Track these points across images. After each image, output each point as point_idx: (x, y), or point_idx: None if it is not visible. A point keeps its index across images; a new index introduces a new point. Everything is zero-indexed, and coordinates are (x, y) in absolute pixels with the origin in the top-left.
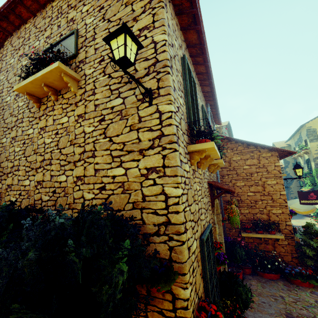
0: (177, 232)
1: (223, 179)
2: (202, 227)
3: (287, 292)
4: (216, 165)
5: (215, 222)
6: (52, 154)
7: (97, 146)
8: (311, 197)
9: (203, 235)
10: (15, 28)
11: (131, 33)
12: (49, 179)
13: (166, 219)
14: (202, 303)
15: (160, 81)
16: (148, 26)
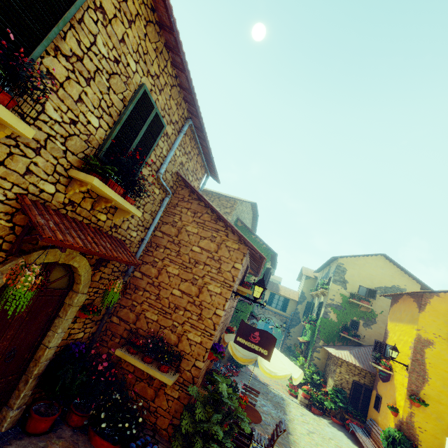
0: None
1: (155, 251)
2: None
3: None
4: (85, 185)
5: None
6: None
7: None
8: (253, 338)
9: None
10: None
11: None
12: None
13: None
14: None
15: None
16: None
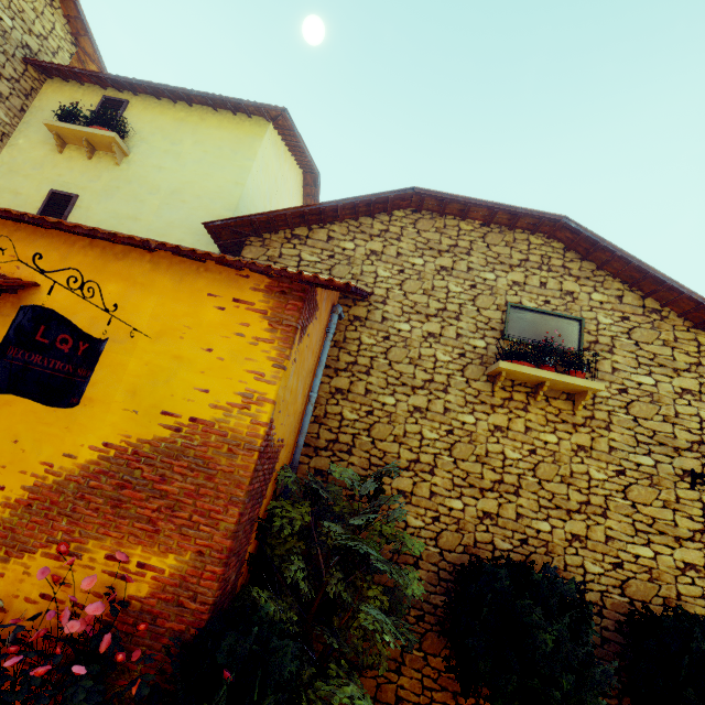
0: None
1: None
2: None
3: None
4: None
5: None
6: (521, 480)
7: (611, 505)
8: None
9: None
10: (440, 213)
11: None
12: (514, 518)
13: None
14: None
15: (704, 467)
16: (693, 392)
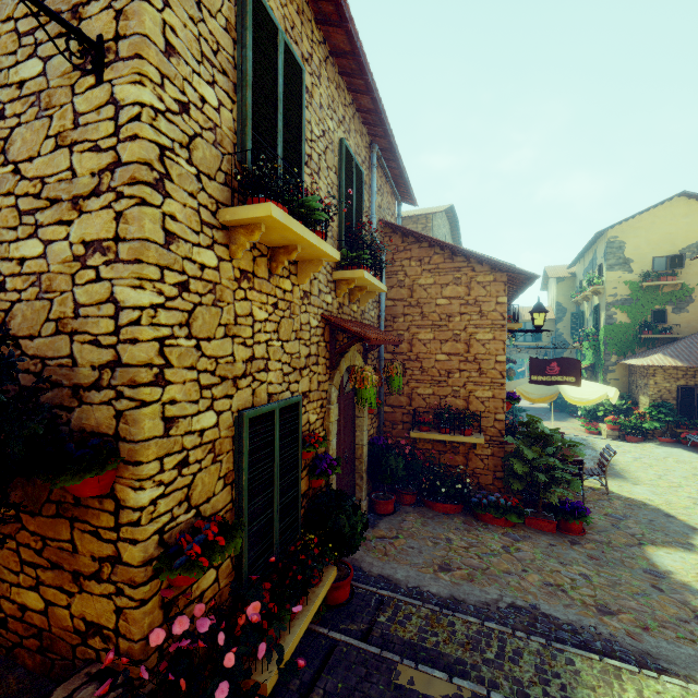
0: (132, 383)
1: (394, 324)
2: (262, 396)
3: (462, 534)
4: (353, 282)
5: (332, 400)
6: None
7: None
8: (551, 370)
9: (253, 408)
10: None
11: None
12: None
13: (115, 356)
14: (198, 523)
15: (121, 19)
16: None
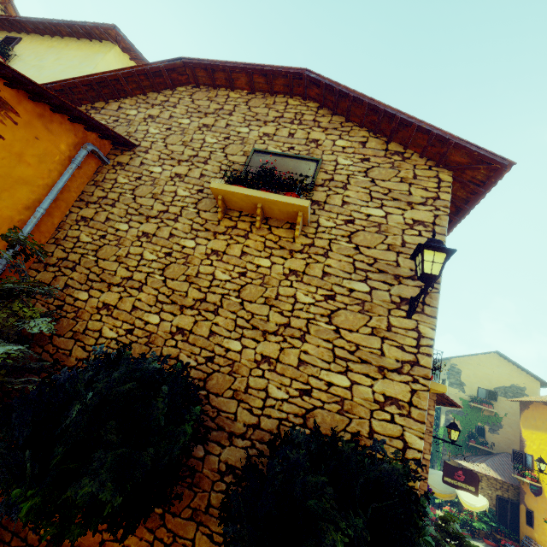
0: None
1: None
2: None
3: None
4: None
5: None
6: (224, 300)
7: (312, 329)
8: (458, 476)
9: None
10: (212, 85)
11: (450, 255)
12: (206, 335)
13: None
14: None
15: (427, 296)
16: (426, 223)
